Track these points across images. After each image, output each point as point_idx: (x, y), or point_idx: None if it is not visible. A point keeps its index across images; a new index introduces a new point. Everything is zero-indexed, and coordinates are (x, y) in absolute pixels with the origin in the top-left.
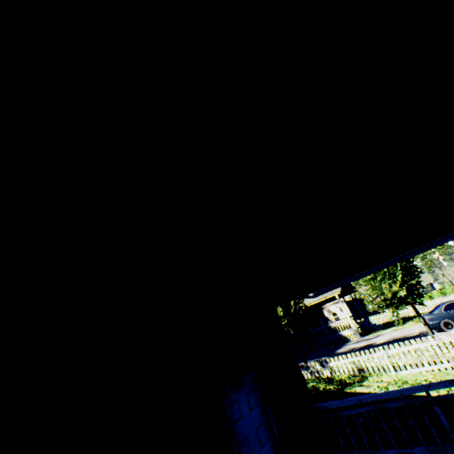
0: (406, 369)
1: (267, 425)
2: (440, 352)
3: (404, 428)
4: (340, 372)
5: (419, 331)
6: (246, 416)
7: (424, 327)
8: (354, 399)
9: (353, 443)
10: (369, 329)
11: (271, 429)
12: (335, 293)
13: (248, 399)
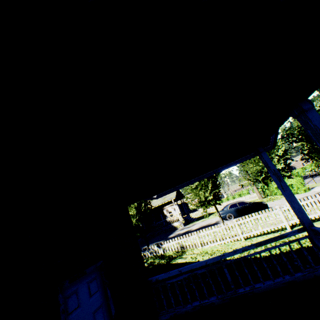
0: (207, 245)
1: (106, 306)
2: (226, 232)
3: (204, 283)
4: (169, 250)
5: (215, 221)
6: (84, 303)
7: (218, 218)
8: (176, 270)
9: (173, 302)
10: (189, 221)
11: (109, 309)
12: (172, 198)
13: (89, 287)
